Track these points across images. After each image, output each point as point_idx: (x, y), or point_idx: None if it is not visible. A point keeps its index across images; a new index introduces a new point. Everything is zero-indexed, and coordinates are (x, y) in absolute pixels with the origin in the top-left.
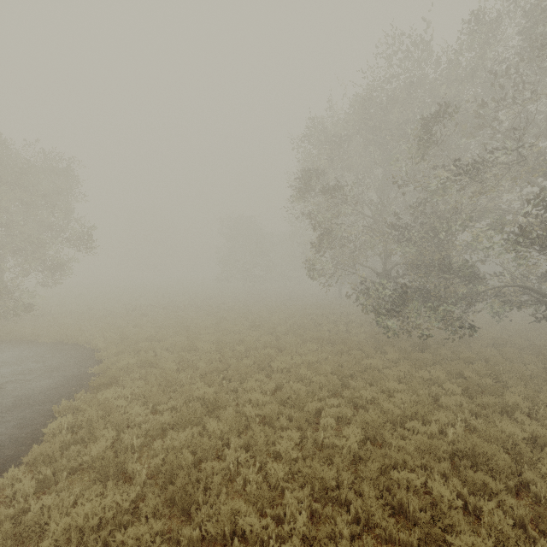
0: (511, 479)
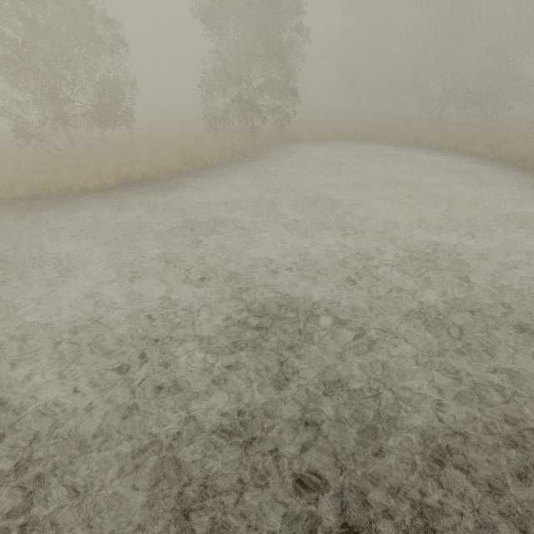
0: None
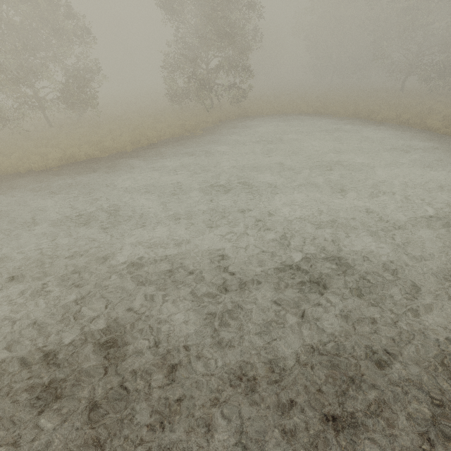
0: None
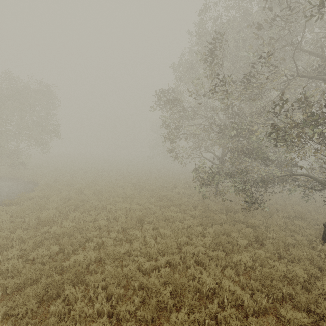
0: (149, 313)
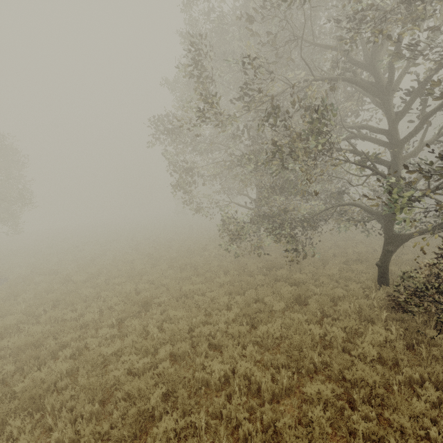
0: (127, 430)
